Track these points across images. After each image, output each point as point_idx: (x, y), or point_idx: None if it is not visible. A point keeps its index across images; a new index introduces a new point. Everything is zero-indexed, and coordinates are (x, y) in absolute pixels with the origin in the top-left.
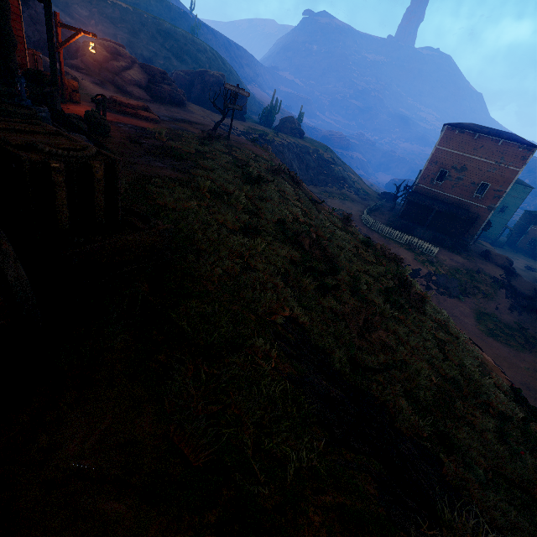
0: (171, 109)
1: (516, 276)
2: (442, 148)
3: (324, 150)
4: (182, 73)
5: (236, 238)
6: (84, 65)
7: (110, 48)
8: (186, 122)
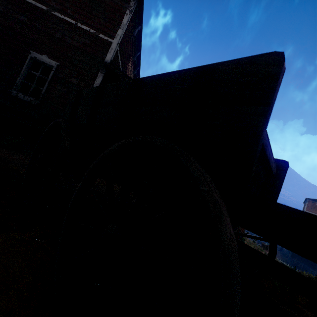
0: None
1: None
2: (310, 212)
3: None
4: None
5: None
6: None
7: None
8: None
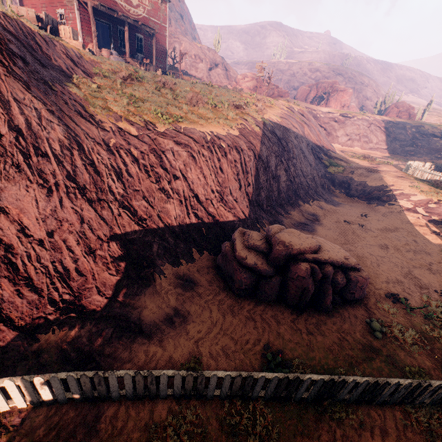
0: None
1: None
2: None
3: (433, 126)
4: (304, 87)
5: (119, 65)
6: (230, 86)
7: (244, 75)
8: None
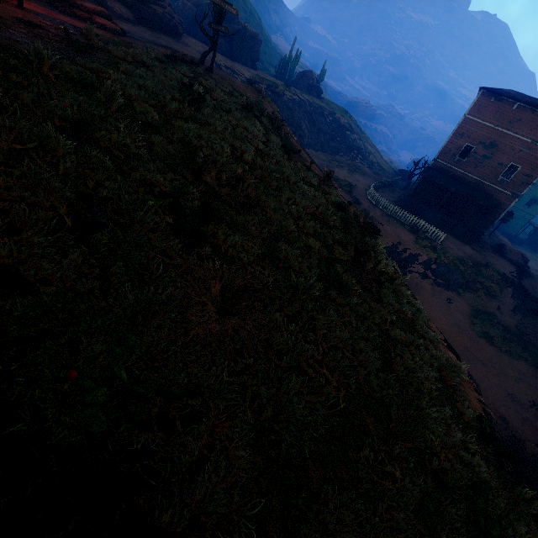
0: (160, 36)
1: (529, 276)
2: (472, 118)
3: (341, 114)
4: (189, 3)
5: None
6: None
7: None
8: (168, 49)
